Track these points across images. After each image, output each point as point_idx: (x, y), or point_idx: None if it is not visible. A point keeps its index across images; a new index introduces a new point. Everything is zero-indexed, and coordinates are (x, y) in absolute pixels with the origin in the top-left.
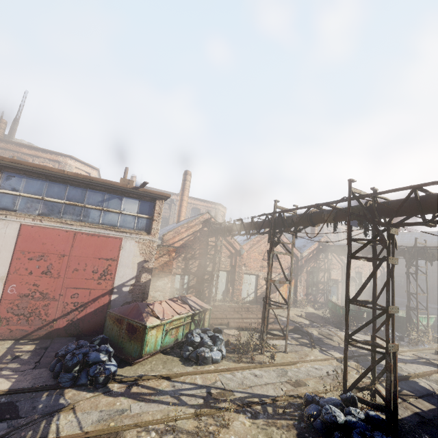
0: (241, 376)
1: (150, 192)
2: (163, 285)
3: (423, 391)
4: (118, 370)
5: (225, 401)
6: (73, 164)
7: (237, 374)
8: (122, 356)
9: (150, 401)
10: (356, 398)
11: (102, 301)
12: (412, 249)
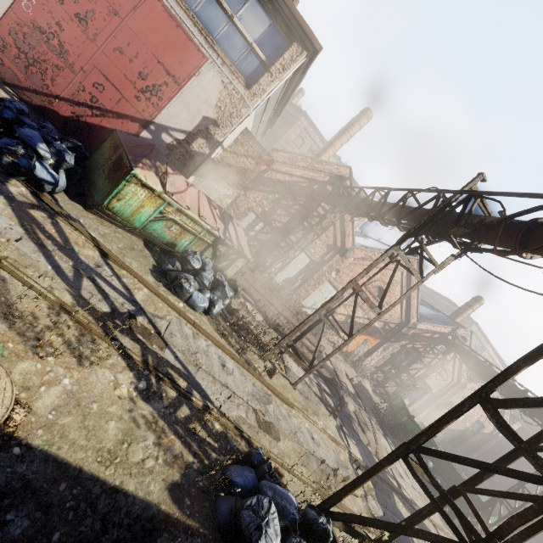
0: (203, 346)
1: (296, 16)
2: (222, 194)
3: None
4: (62, 195)
5: (135, 340)
6: None
7: (201, 339)
8: (87, 191)
9: (37, 241)
10: (329, 539)
11: (128, 127)
12: None
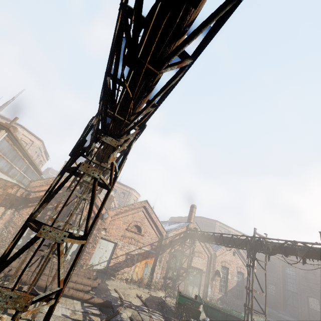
0: None
1: None
2: None
3: None
4: None
5: None
6: (22, 131)
7: None
8: None
9: None
10: None
11: None
12: (251, 239)
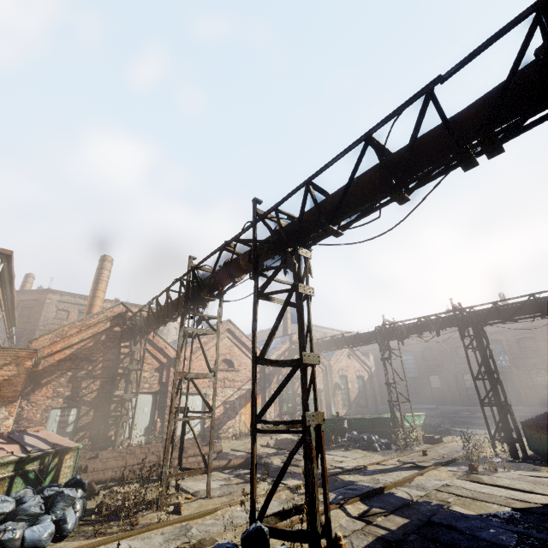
0: None
1: None
2: None
3: (398, 503)
4: None
5: None
6: None
7: None
8: None
9: None
10: (265, 531)
11: None
12: (382, 329)
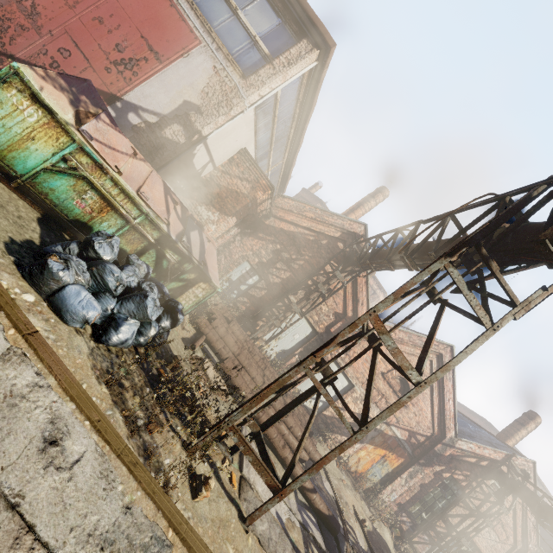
0: (18, 383)
1: (307, 11)
2: (204, 218)
3: None
4: None
5: None
6: None
7: (25, 368)
8: None
9: None
10: None
11: None
12: None
